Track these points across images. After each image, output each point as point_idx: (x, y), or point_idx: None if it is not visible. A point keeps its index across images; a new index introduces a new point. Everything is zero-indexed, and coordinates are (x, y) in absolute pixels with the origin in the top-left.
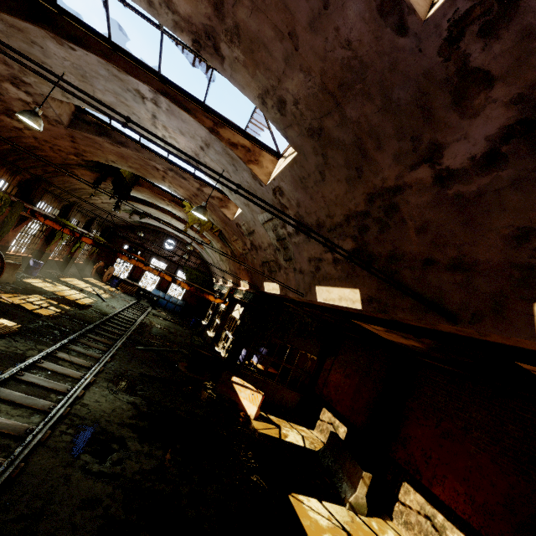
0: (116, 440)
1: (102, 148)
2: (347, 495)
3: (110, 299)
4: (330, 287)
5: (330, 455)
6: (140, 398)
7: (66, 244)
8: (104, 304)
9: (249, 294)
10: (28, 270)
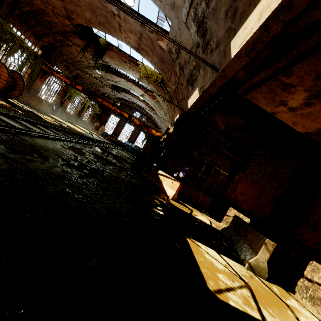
0: (40, 155)
1: (79, 3)
2: (246, 257)
3: (97, 138)
4: (247, 18)
5: (232, 231)
6: (83, 157)
7: (77, 106)
8: (92, 136)
9: (178, 118)
10: (52, 112)
